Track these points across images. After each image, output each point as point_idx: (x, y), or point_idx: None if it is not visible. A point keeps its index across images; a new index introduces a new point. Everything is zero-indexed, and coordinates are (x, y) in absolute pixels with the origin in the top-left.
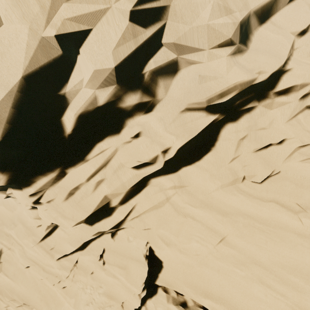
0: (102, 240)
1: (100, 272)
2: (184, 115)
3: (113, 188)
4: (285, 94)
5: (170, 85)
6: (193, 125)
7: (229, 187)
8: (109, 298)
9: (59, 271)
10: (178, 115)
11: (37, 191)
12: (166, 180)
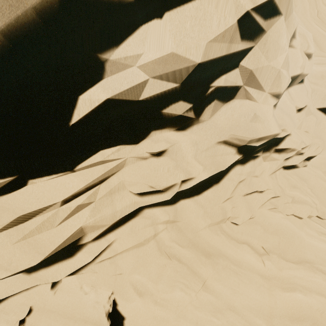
0: (31, 294)
1: None
2: (219, 147)
3: (99, 217)
4: (278, 152)
5: (218, 111)
6: (222, 159)
7: (214, 226)
8: None
9: None
10: (214, 145)
11: None
12: (162, 212)
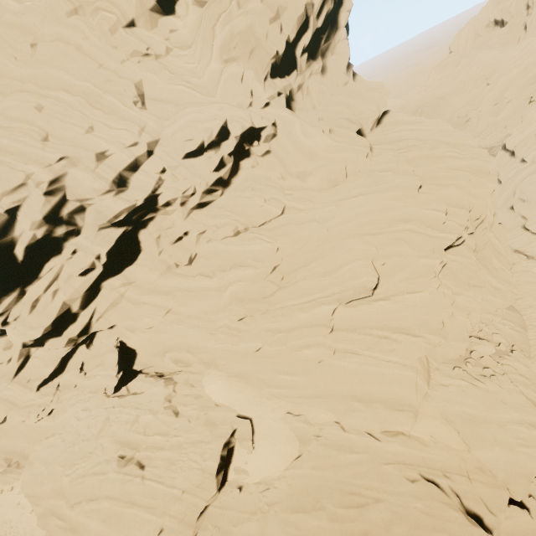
0: (79, 354)
1: (83, 382)
2: (101, 232)
3: (68, 294)
4: (170, 205)
5: (85, 217)
6: (110, 237)
7: (168, 274)
8: (94, 393)
9: (42, 400)
10: (98, 233)
11: (4, 310)
12: (114, 281)
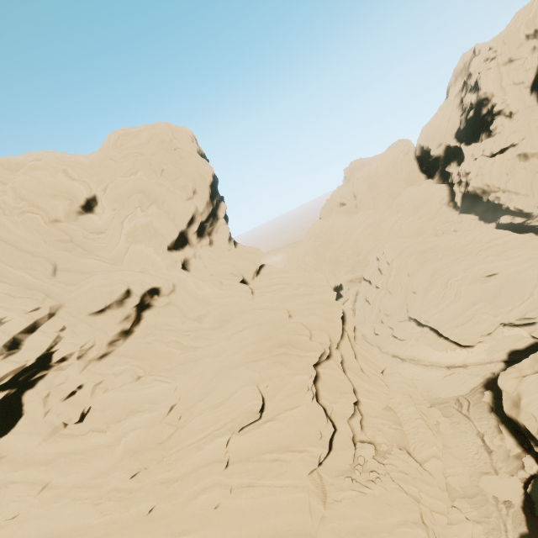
0: None
1: None
2: None
3: None
4: (66, 360)
5: None
6: None
7: (53, 438)
8: None
9: None
10: None
11: None
12: None
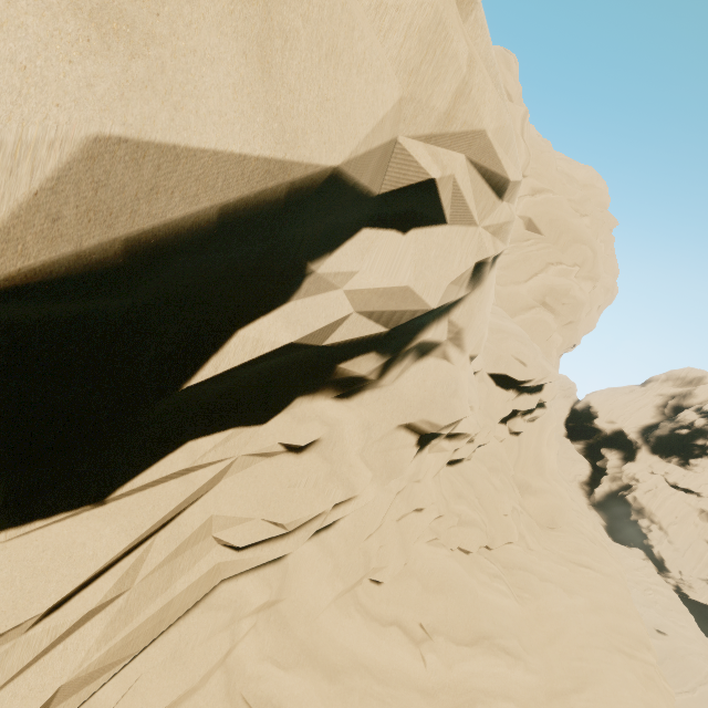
0: None
1: None
2: (398, 433)
3: (121, 639)
4: (449, 438)
5: (406, 371)
6: (398, 457)
7: (346, 597)
8: None
9: None
10: (392, 430)
11: None
12: (258, 584)
